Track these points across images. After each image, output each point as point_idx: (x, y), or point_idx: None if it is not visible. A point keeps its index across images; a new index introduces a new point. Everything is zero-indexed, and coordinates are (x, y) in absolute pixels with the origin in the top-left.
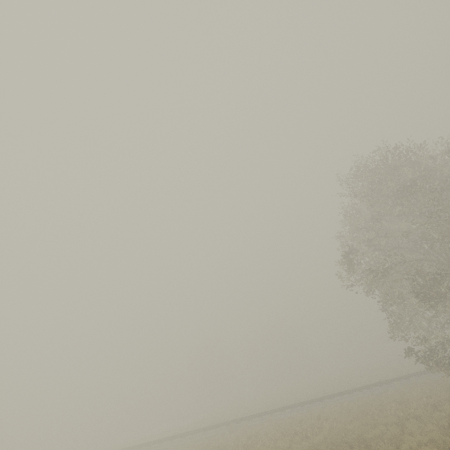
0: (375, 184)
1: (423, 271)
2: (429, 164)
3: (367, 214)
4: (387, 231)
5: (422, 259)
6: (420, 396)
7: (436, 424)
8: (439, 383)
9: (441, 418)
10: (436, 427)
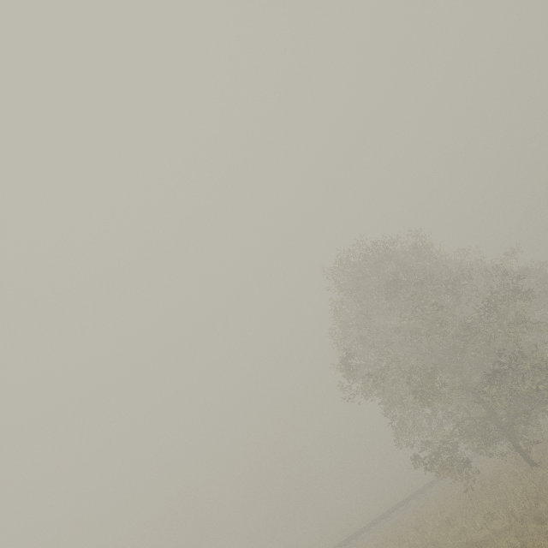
0: (358, 279)
1: (413, 366)
2: (402, 257)
3: (356, 308)
4: (376, 327)
5: (411, 353)
6: (435, 512)
7: (451, 544)
8: (451, 490)
9: (456, 534)
10: (452, 547)
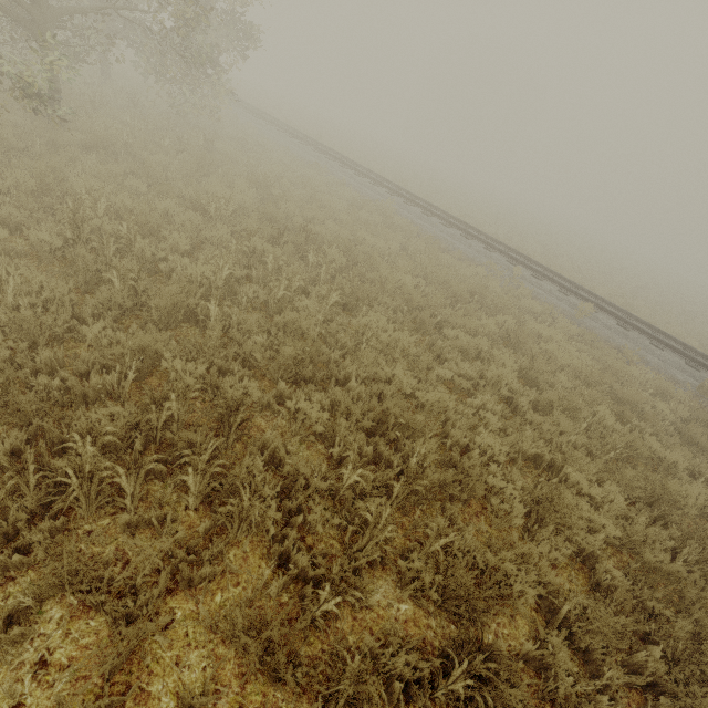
0: None
1: None
2: None
3: None
4: None
5: None
6: None
7: None
8: None
9: None
10: None
